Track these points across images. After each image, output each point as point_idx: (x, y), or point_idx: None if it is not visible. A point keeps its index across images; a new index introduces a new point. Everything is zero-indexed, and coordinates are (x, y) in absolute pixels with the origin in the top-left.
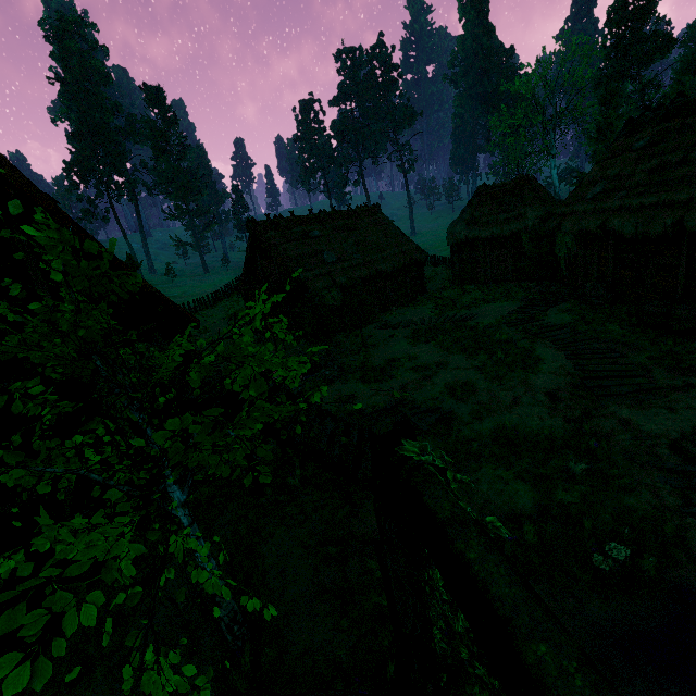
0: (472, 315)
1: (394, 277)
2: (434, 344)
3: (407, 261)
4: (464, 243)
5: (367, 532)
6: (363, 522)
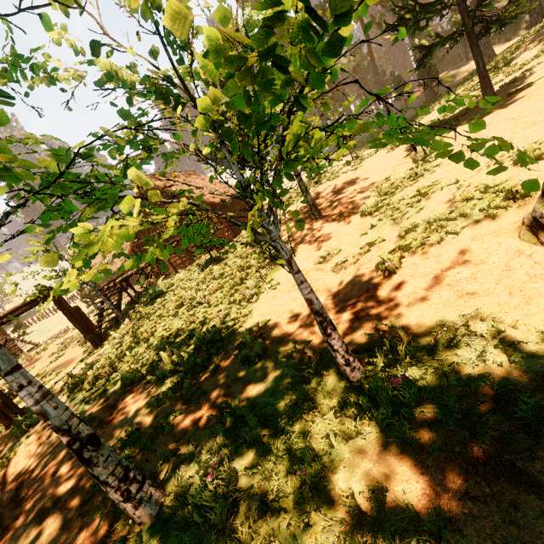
0: None
1: None
2: None
3: None
4: None
5: None
6: None
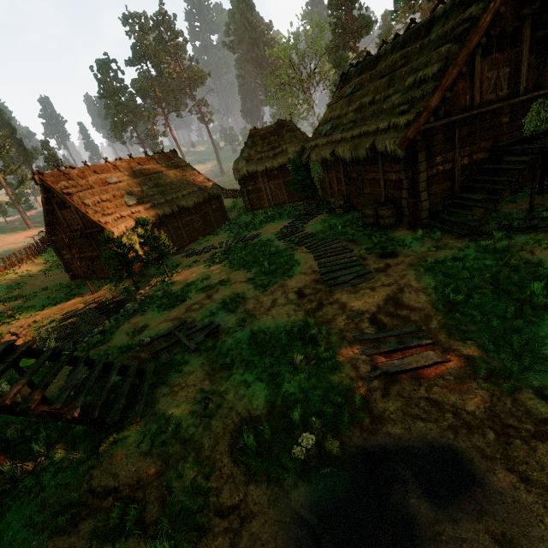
0: (257, 234)
1: (197, 211)
2: (224, 263)
3: (206, 196)
4: (248, 176)
5: (108, 482)
6: (106, 471)
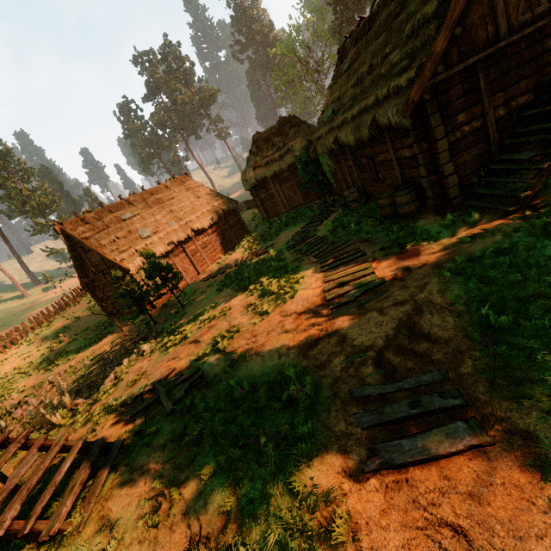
0: (271, 246)
1: (214, 230)
2: (233, 286)
3: (221, 213)
4: (258, 184)
5: None
6: None
